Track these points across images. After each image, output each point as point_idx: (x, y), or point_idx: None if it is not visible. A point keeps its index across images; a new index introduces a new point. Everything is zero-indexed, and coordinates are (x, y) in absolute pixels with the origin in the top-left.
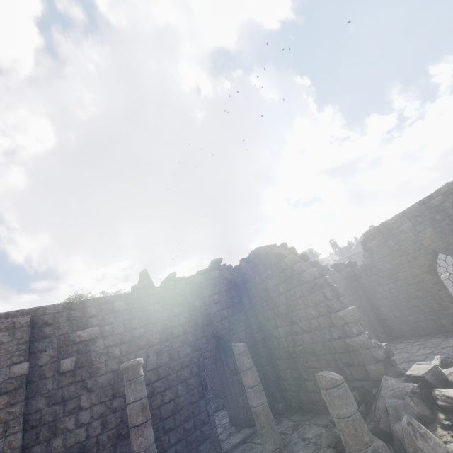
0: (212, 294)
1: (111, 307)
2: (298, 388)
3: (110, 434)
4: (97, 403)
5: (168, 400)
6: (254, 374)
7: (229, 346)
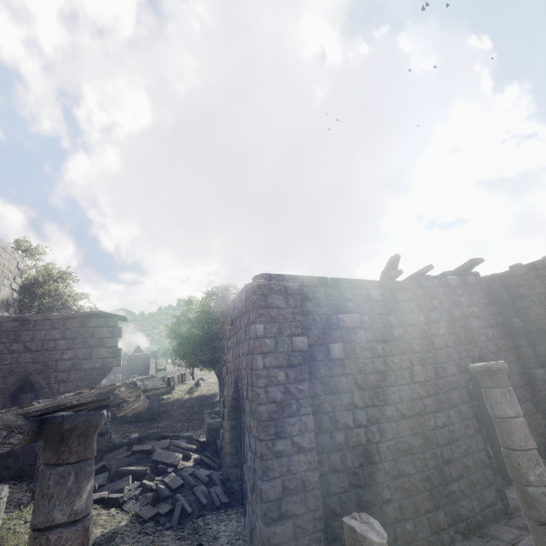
0: (470, 304)
1: (365, 294)
2: None
3: (388, 445)
4: (370, 404)
5: (441, 424)
6: None
7: None
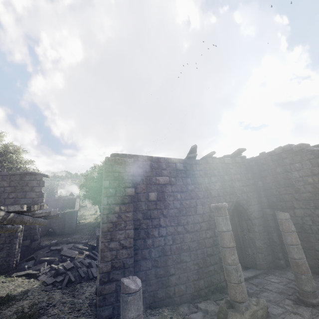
0: (236, 173)
1: (174, 166)
2: (305, 254)
3: (177, 246)
4: (169, 225)
5: (209, 236)
6: (297, 236)
7: (246, 212)
